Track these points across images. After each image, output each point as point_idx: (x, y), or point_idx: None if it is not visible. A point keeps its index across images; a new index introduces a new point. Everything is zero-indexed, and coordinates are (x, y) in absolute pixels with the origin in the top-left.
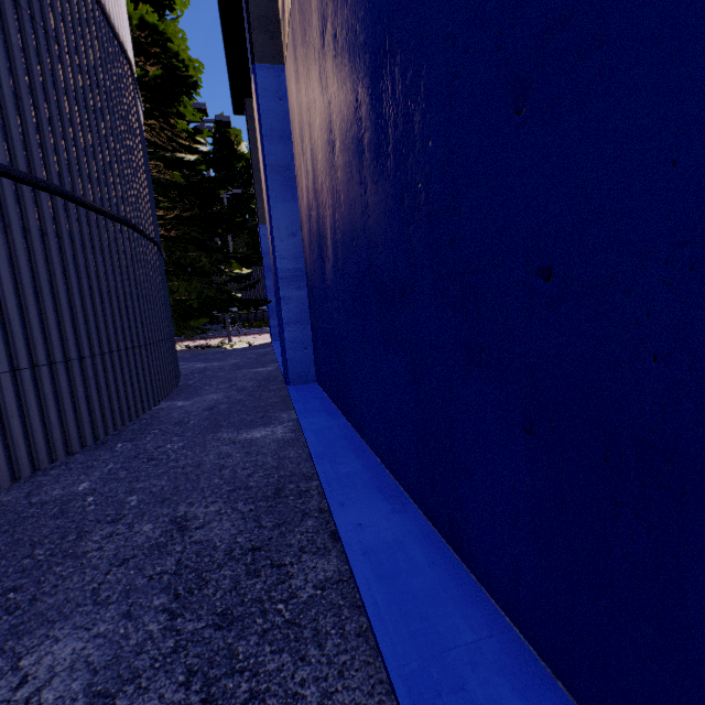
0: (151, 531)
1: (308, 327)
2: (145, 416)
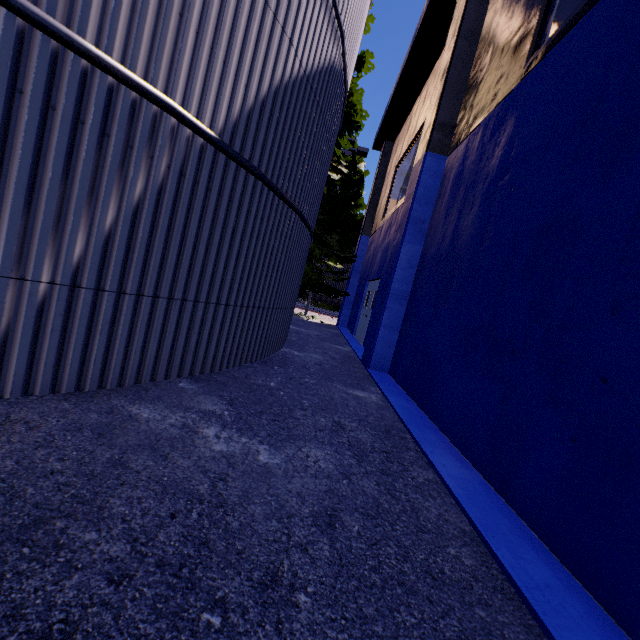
0: (326, 422)
1: (397, 333)
2: (279, 354)
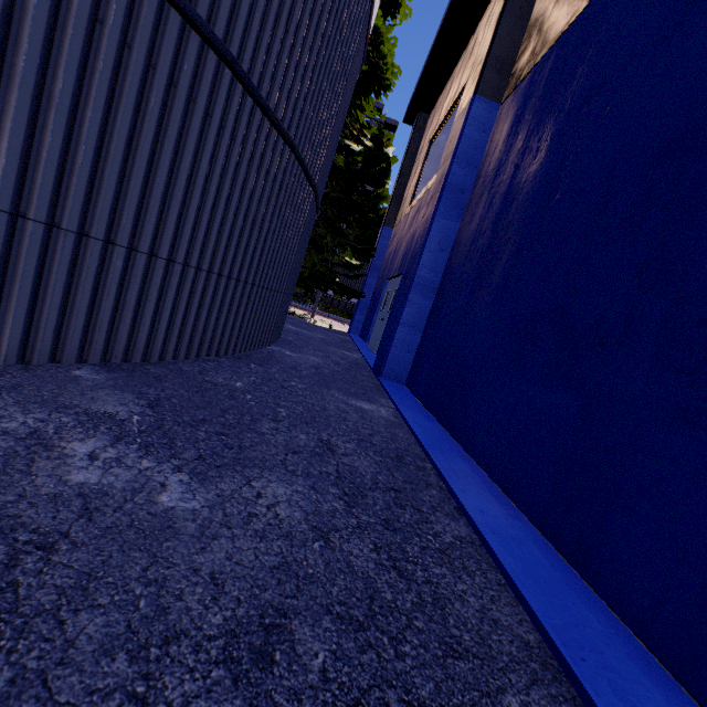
0: (307, 440)
1: (419, 335)
2: (264, 351)
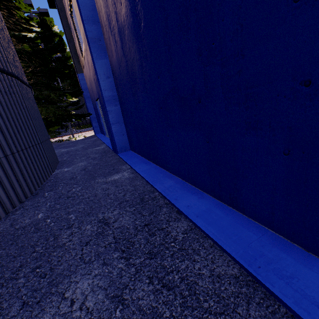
0: (91, 228)
1: (123, 124)
2: (51, 178)
